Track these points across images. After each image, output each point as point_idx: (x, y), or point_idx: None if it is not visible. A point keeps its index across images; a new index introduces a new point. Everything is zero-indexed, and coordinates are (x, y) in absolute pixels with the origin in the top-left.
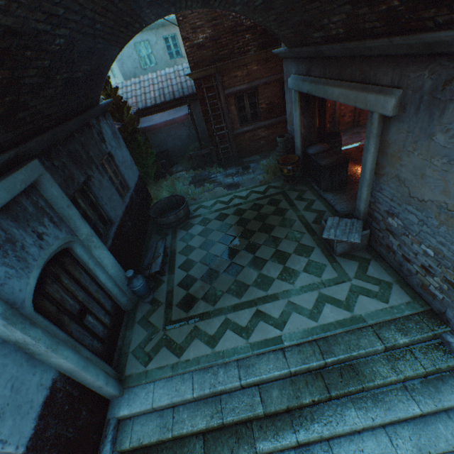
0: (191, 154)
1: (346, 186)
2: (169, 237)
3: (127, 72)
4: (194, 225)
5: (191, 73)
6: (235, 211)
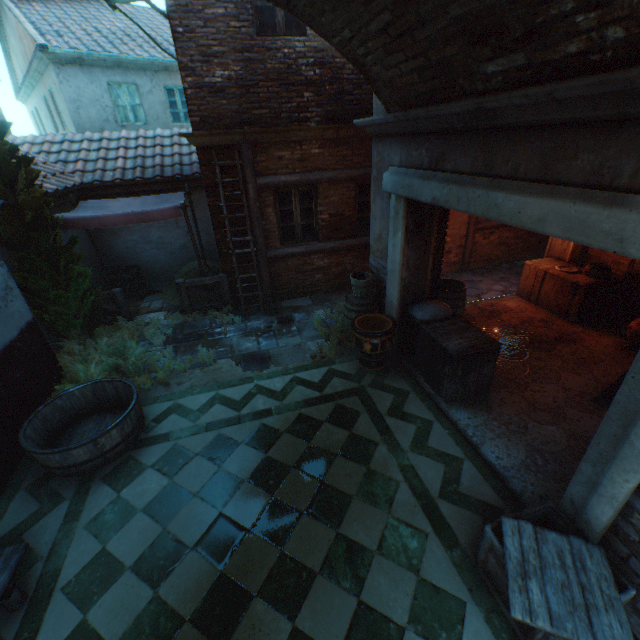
0: (180, 282)
1: (489, 394)
2: (59, 510)
3: (86, 123)
4: (144, 469)
5: (193, 133)
6: (255, 434)
